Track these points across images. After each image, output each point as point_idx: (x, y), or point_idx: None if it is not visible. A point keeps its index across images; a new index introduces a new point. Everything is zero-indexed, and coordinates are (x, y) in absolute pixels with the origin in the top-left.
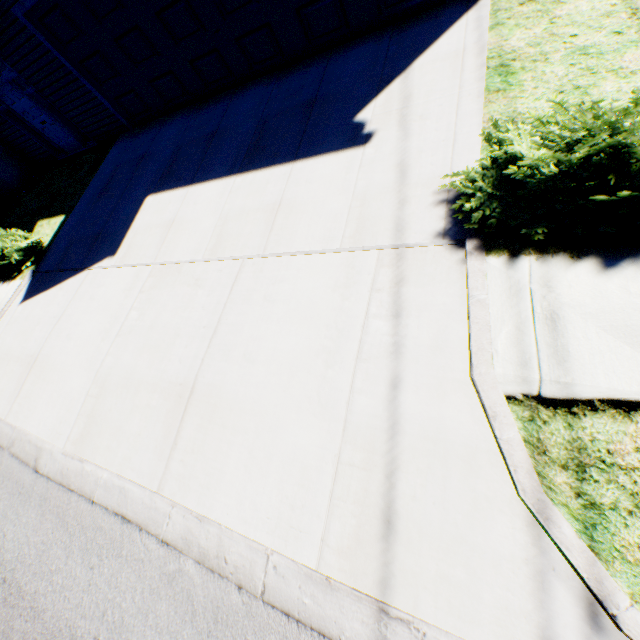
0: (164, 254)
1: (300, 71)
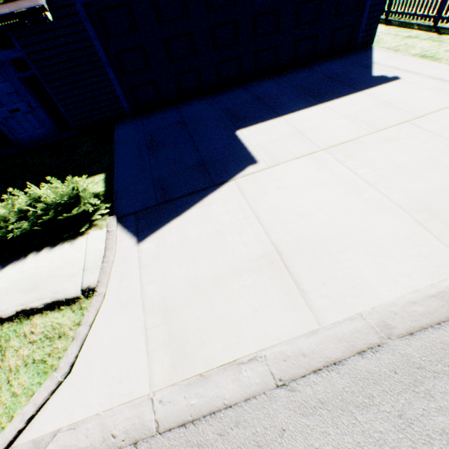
0: (323, 143)
1: (292, 72)
